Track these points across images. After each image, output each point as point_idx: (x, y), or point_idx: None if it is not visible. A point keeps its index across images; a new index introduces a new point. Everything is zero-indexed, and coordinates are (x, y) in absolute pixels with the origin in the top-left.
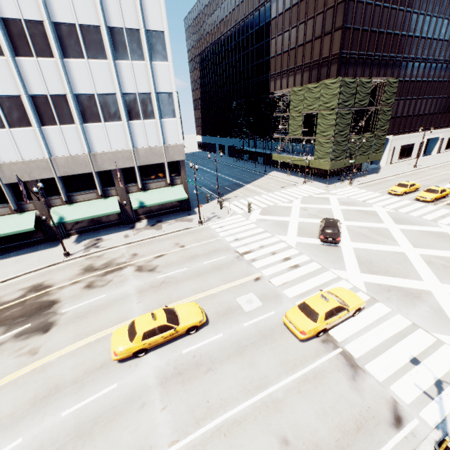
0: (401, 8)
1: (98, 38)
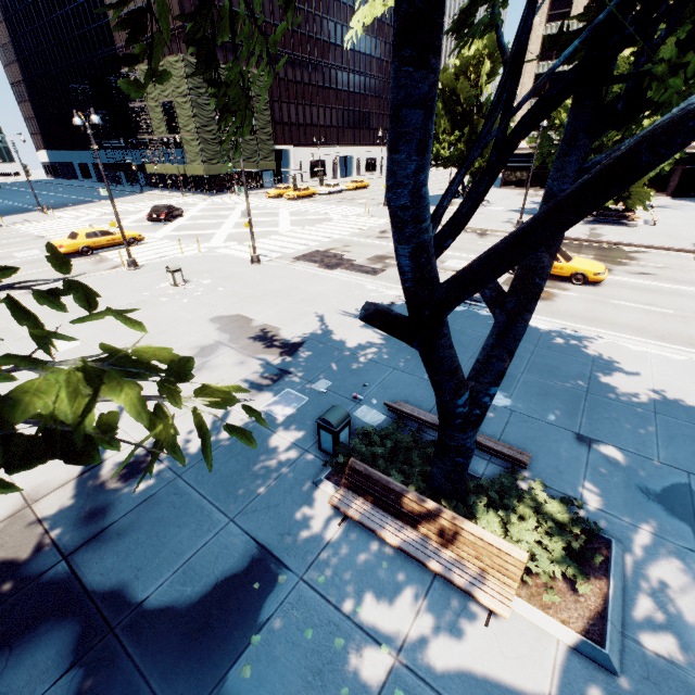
0: None
1: None
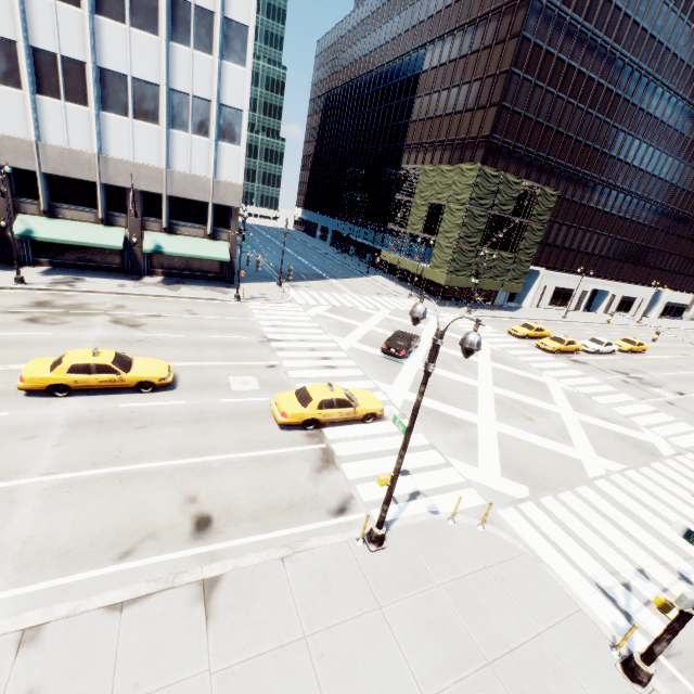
0: (581, 105)
1: (153, 4)
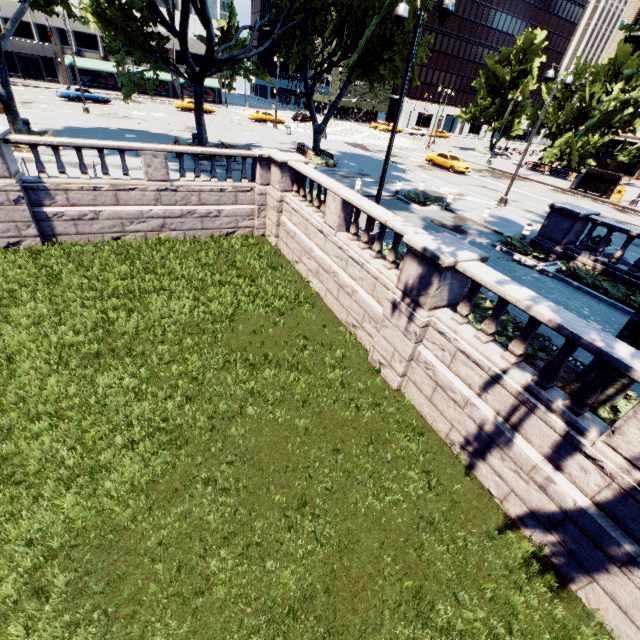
0: None
1: None
